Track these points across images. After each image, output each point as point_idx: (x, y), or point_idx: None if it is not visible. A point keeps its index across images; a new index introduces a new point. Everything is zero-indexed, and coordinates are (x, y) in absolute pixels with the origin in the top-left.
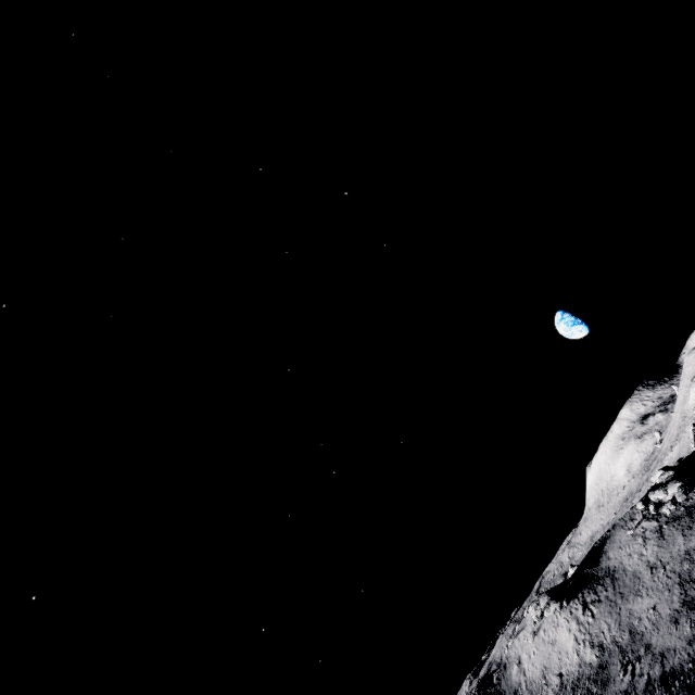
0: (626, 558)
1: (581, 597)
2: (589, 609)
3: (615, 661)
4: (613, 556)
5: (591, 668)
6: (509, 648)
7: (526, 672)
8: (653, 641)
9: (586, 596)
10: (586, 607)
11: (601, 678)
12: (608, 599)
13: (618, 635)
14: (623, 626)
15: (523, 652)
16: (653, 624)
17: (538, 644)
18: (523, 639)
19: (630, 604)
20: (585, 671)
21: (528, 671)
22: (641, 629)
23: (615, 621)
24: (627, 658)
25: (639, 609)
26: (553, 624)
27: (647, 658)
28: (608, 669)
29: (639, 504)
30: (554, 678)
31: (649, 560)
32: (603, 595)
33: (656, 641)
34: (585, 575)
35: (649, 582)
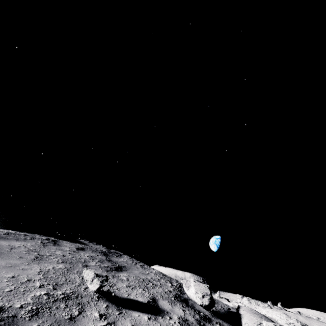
0: None
1: None
2: None
3: None
4: None
5: None
6: None
7: None
8: None
9: None
10: None
11: None
12: None
13: None
14: None
15: None
16: None
17: None
18: None
19: None
20: None
21: None
22: None
23: None
24: None
25: None
26: None
27: None
28: None
29: (199, 284)
30: None
31: None
32: None
33: None
34: None
35: None
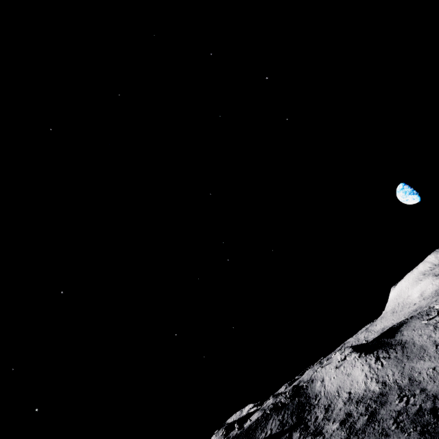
0: (416, 337)
1: (376, 353)
2: (380, 361)
3: (393, 393)
4: (406, 334)
5: (373, 393)
6: (317, 372)
7: (325, 387)
8: (428, 387)
9: (380, 353)
10: (378, 359)
11: (380, 400)
12: (396, 358)
13: (399, 379)
14: (405, 375)
15: (327, 376)
16: (430, 378)
17: (337, 373)
18: (328, 369)
19: (413, 363)
20: (369, 394)
21: (327, 386)
22: (419, 379)
23: (399, 371)
24: (403, 393)
25: (420, 367)
26: (351, 365)
27: (421, 396)
28: (387, 396)
29: (437, 305)
30: (344, 393)
31: (436, 340)
32: (393, 355)
33: (431, 388)
34: (382, 341)
35: (433, 353)
